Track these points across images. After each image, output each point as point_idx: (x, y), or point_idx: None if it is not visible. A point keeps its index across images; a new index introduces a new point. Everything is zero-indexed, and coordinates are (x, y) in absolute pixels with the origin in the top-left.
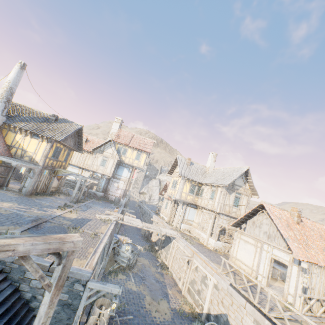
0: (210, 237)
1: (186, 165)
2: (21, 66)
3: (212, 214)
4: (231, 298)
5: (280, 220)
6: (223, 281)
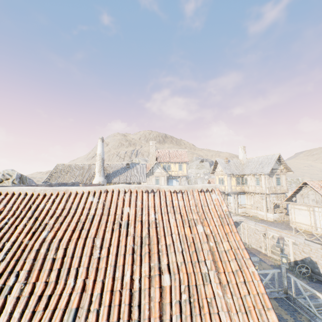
0: (267, 212)
1: (225, 164)
2: (102, 140)
3: (263, 196)
4: (309, 247)
5: (321, 190)
6: (299, 239)
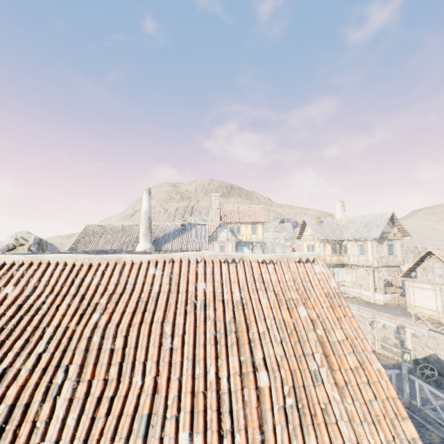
0: (375, 293)
1: (317, 226)
2: (148, 193)
3: (369, 269)
4: (435, 340)
5: None
6: (421, 329)
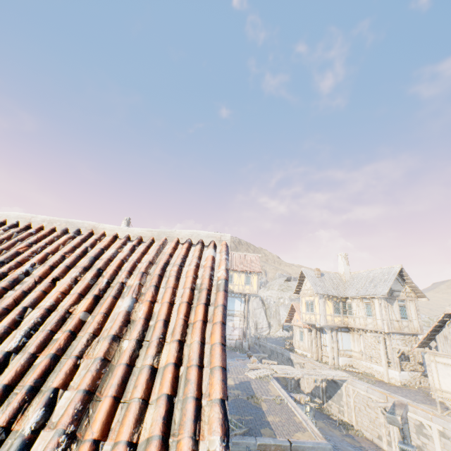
0: (389, 368)
1: (317, 279)
2: (127, 223)
3: (379, 335)
4: None
5: None
6: (450, 425)
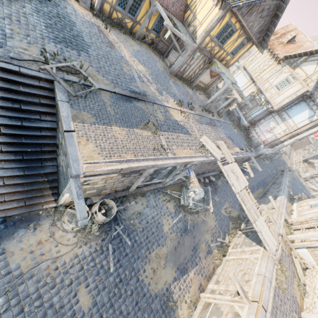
0: None
1: None
2: None
3: None
4: None
5: None
6: None
